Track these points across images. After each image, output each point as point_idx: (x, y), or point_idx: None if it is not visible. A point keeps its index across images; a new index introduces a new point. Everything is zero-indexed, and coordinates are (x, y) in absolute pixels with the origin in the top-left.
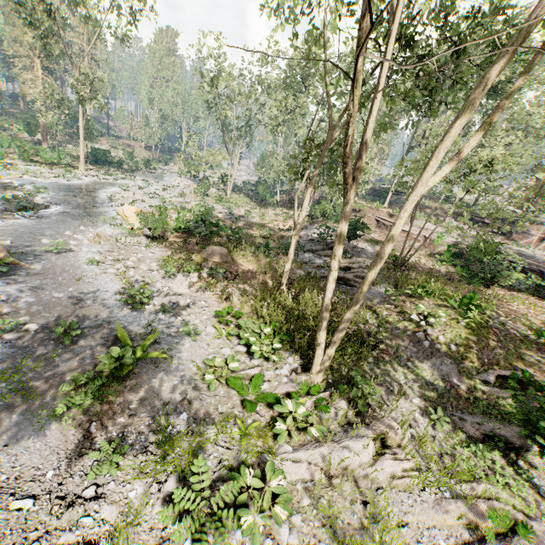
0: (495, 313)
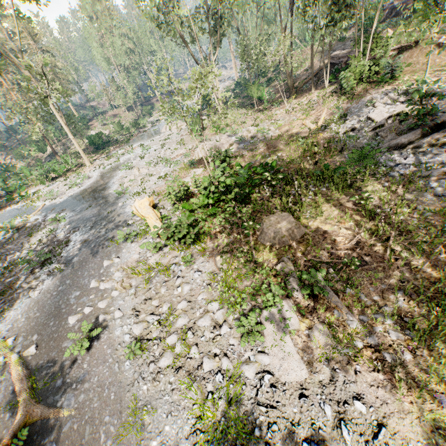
0: None
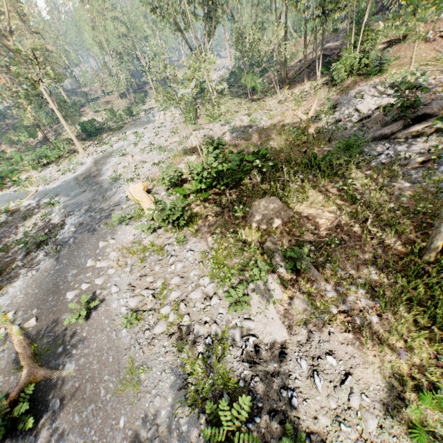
0: None
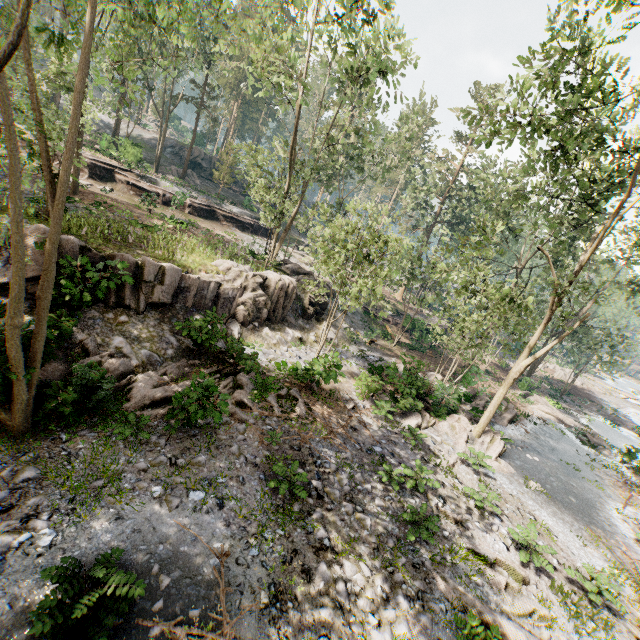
0: None
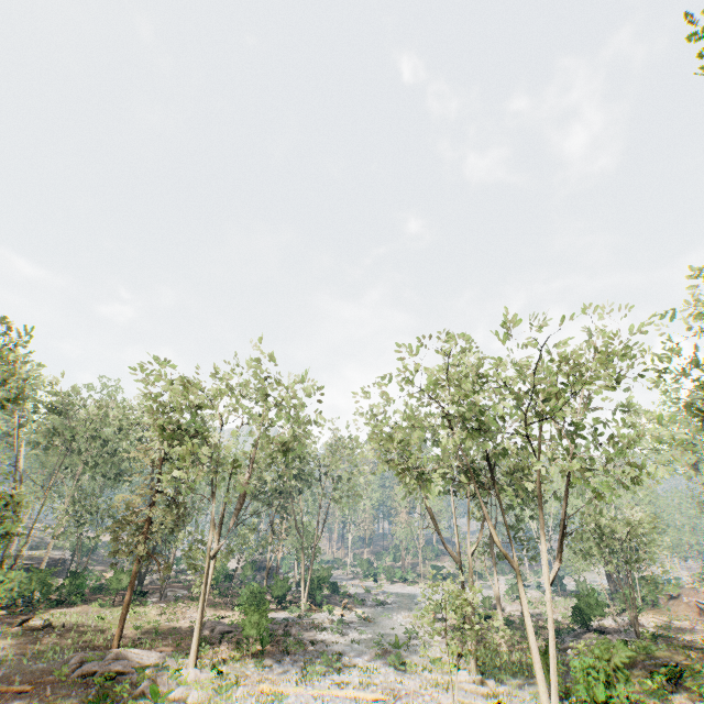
0: (667, 659)
